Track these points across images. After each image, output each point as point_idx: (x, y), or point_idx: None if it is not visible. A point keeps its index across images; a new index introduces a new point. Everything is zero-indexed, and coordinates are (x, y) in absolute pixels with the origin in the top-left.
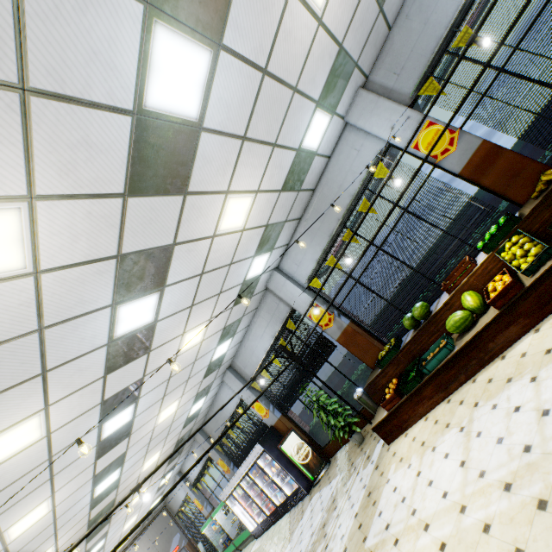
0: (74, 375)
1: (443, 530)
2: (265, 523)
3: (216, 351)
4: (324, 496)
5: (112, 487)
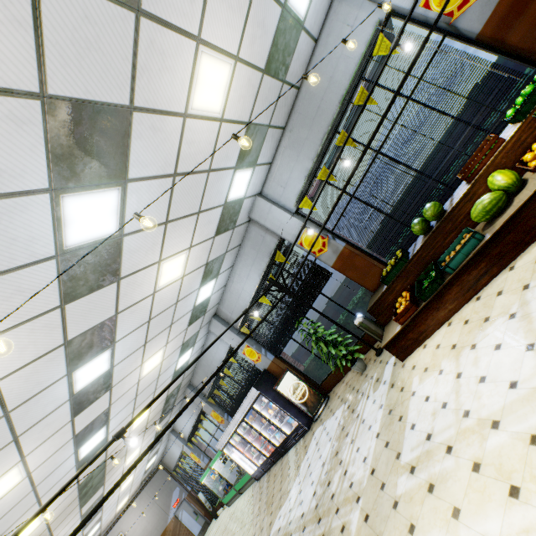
0: (13, 298)
1: (528, 421)
2: (265, 464)
3: (199, 293)
4: (330, 427)
5: (100, 448)
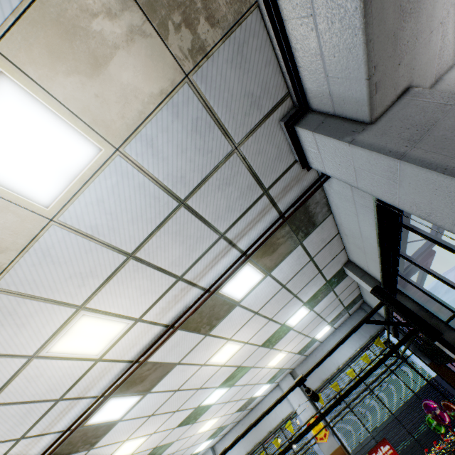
0: None
1: None
2: None
3: None
4: None
5: None
